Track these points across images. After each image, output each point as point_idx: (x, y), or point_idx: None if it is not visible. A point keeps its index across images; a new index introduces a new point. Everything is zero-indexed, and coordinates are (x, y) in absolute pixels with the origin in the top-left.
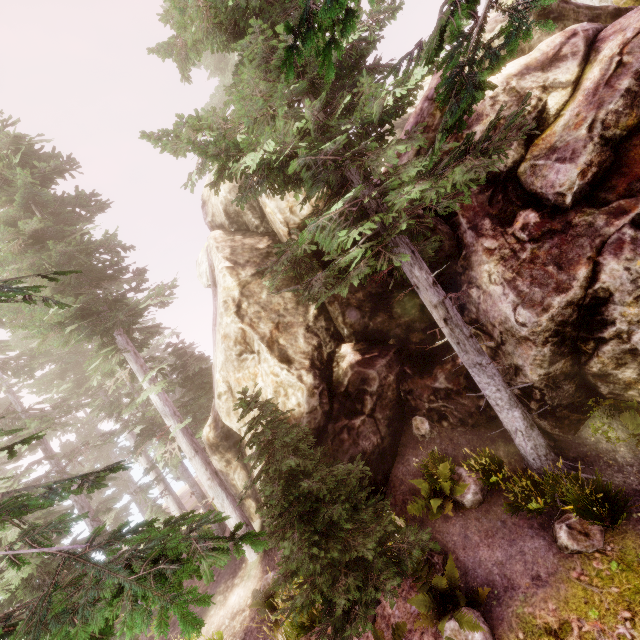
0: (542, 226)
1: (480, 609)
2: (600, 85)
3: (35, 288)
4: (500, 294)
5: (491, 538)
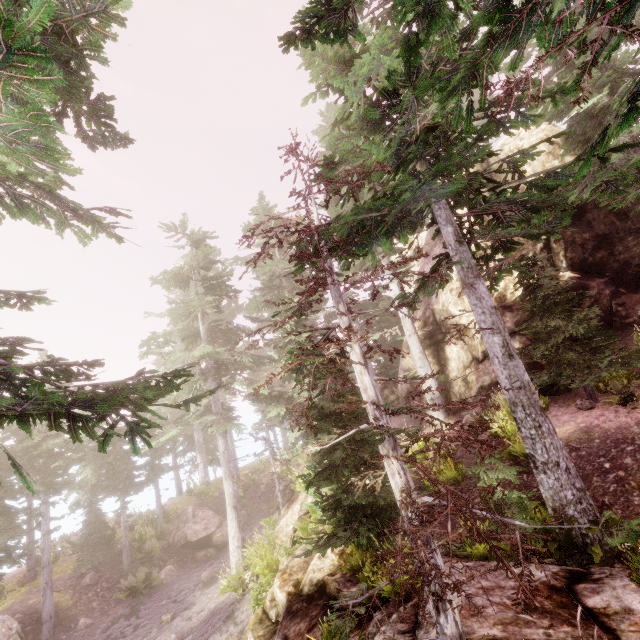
0: None
1: None
2: None
3: None
4: None
5: None
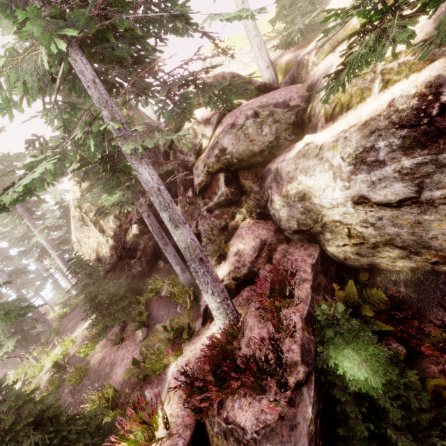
0: (191, 199)
1: (149, 328)
2: (211, 148)
3: None
4: None
5: (165, 307)
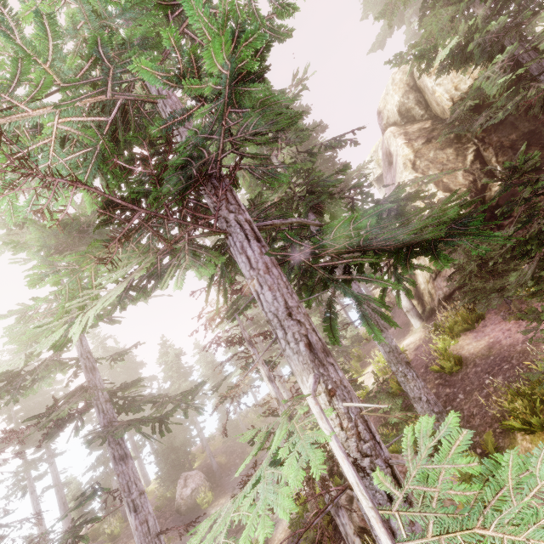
0: None
1: None
2: None
3: (345, 141)
4: None
5: None
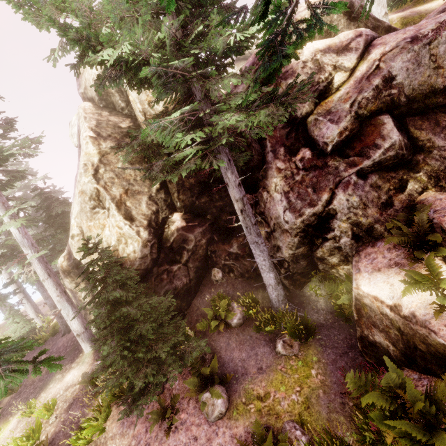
0: (311, 161)
1: (226, 385)
2: (364, 77)
3: None
4: (279, 200)
5: (242, 345)
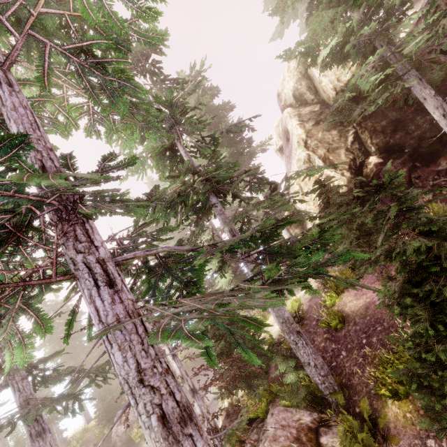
0: None
1: None
2: None
3: (243, 126)
4: None
5: None
